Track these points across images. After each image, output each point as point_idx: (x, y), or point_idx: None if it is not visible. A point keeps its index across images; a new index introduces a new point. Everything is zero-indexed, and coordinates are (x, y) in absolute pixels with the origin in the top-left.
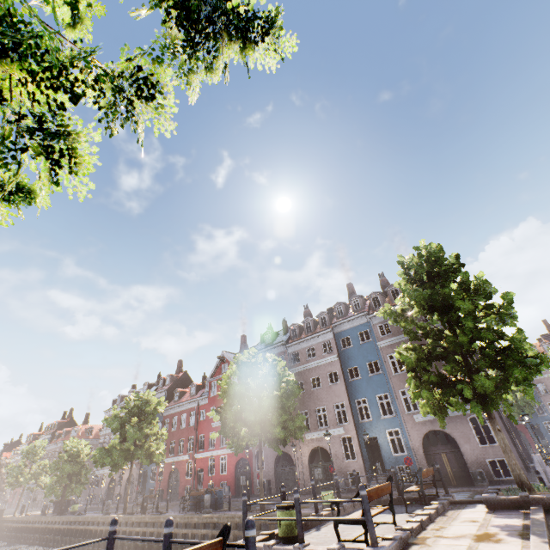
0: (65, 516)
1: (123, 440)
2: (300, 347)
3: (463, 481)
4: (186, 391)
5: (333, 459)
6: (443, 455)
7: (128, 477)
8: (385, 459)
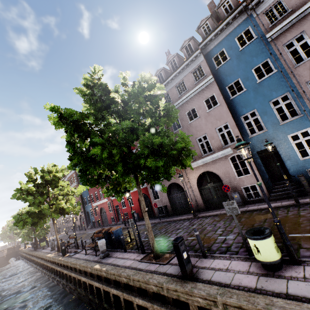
0: (34, 252)
1: (28, 206)
2: (169, 88)
3: None
4: None
5: (223, 179)
6: None
7: (80, 216)
8: (289, 166)
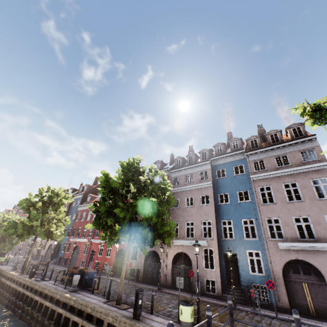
0: None
1: (27, 218)
2: (181, 173)
3: (325, 315)
4: (95, 197)
5: (194, 265)
6: (304, 284)
7: (49, 245)
8: (242, 275)
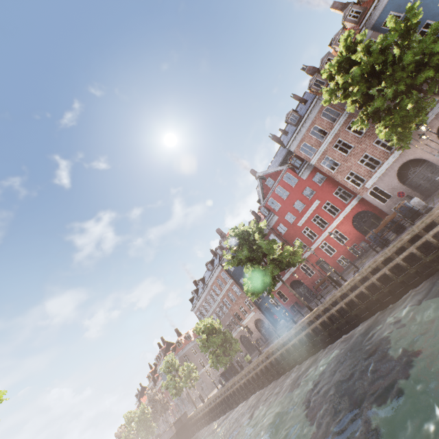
0: (250, 363)
1: (263, 257)
2: None
3: None
4: None
5: None
6: None
7: (254, 324)
8: None
